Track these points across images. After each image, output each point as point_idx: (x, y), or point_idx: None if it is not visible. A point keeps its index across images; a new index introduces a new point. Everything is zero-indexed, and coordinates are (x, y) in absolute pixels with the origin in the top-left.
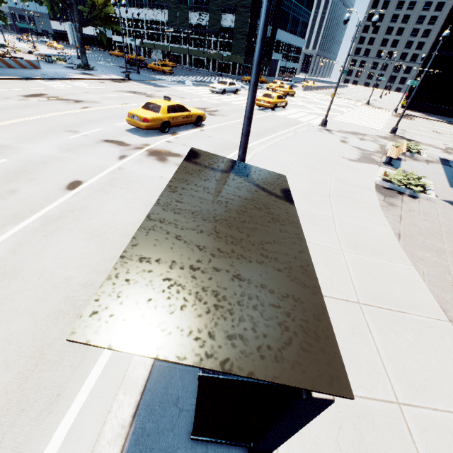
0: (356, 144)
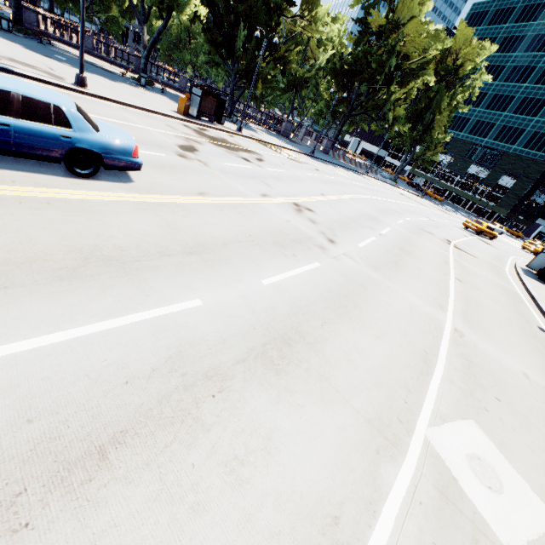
0: None
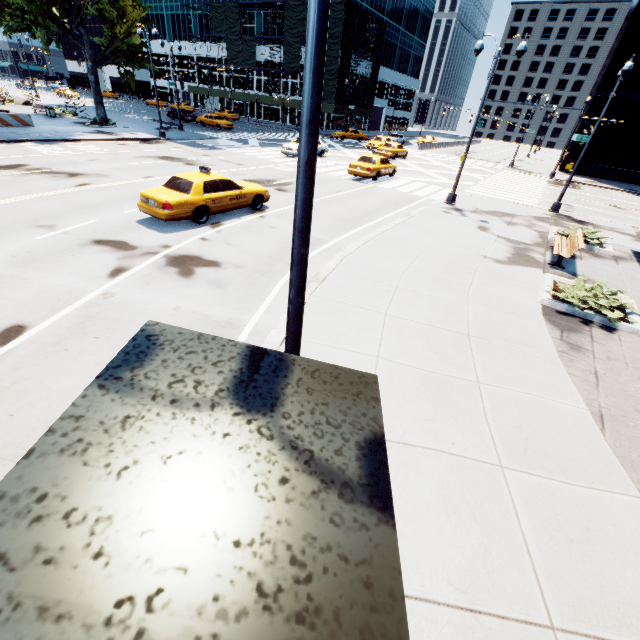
0: (502, 231)
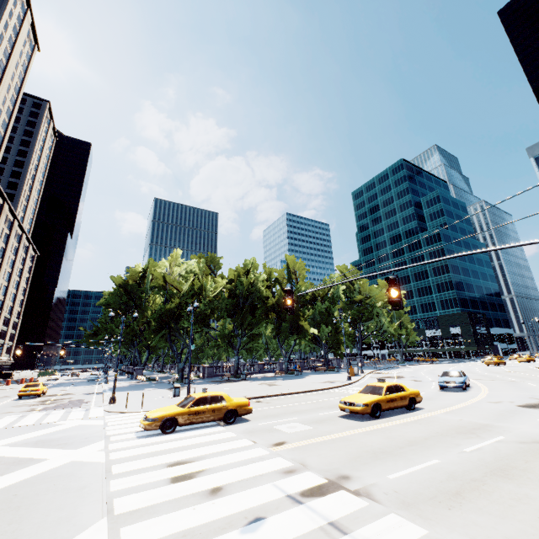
0: None
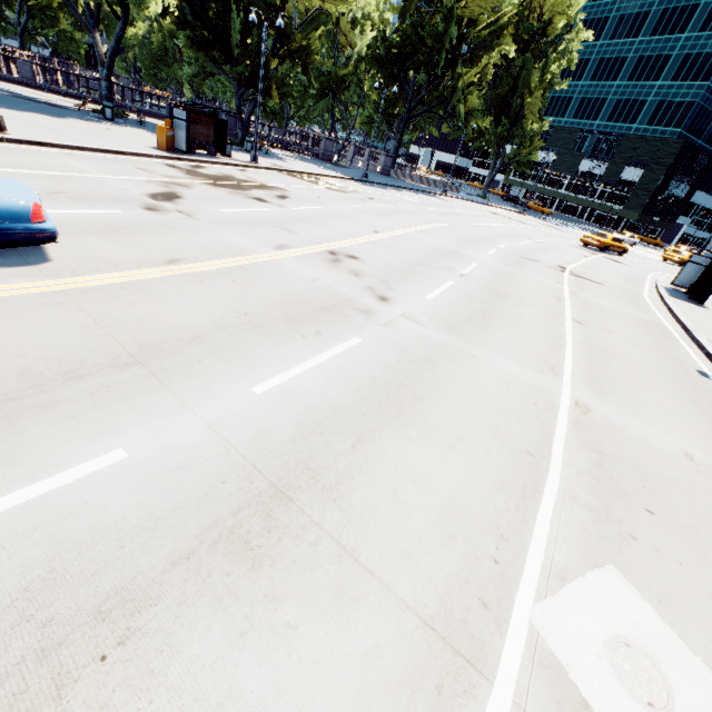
0: None
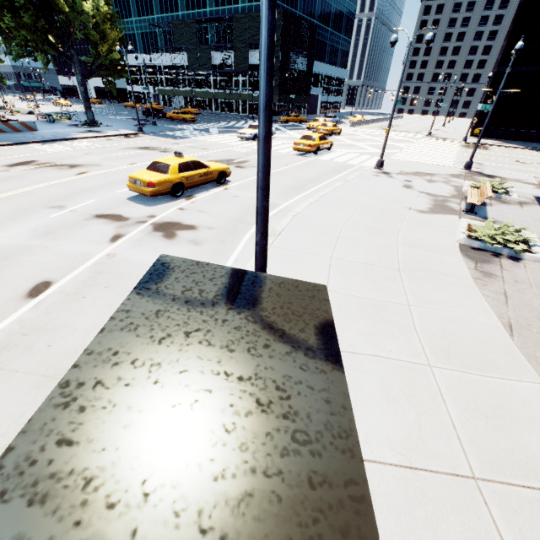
0: (424, 188)
